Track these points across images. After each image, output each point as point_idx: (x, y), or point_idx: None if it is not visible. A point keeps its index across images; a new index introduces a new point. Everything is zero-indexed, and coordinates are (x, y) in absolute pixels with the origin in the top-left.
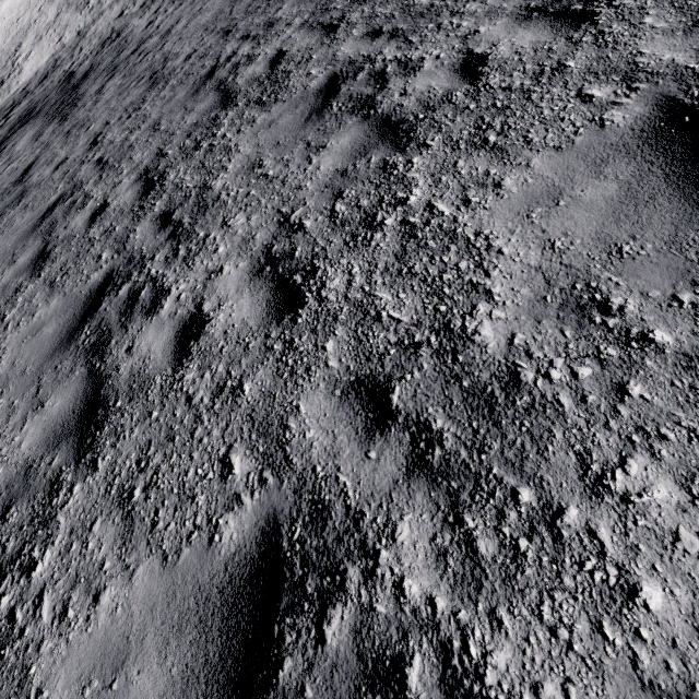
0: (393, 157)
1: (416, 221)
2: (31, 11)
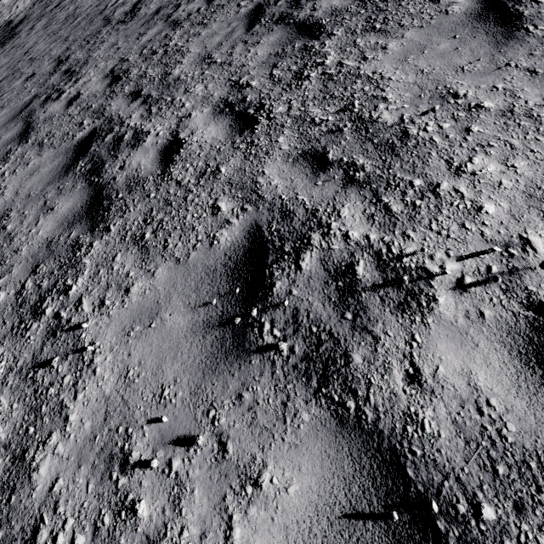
0: (170, 32)
1: (169, 49)
2: None
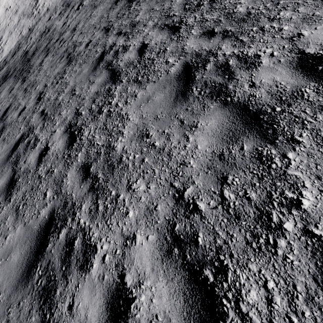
0: (265, 148)
1: (322, 234)
2: (6, 19)
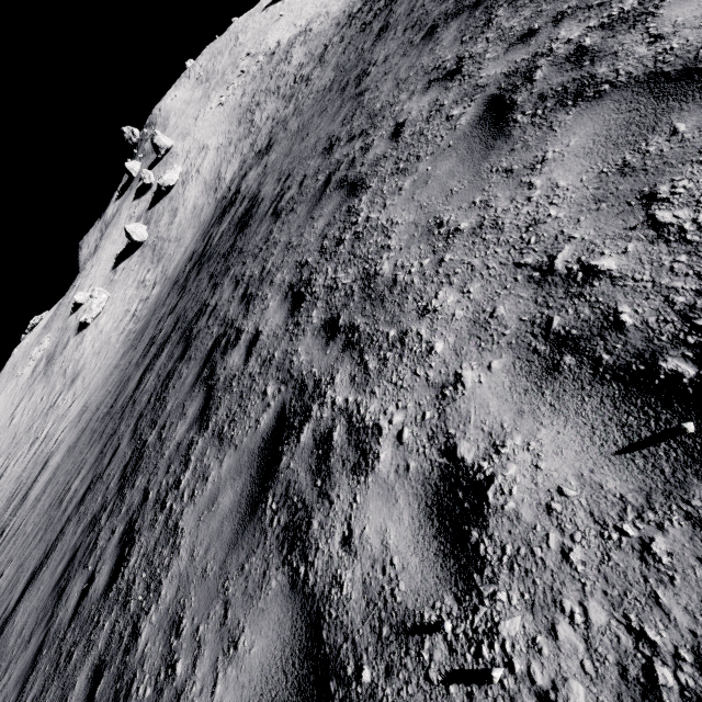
0: None
1: None
2: (220, 156)
